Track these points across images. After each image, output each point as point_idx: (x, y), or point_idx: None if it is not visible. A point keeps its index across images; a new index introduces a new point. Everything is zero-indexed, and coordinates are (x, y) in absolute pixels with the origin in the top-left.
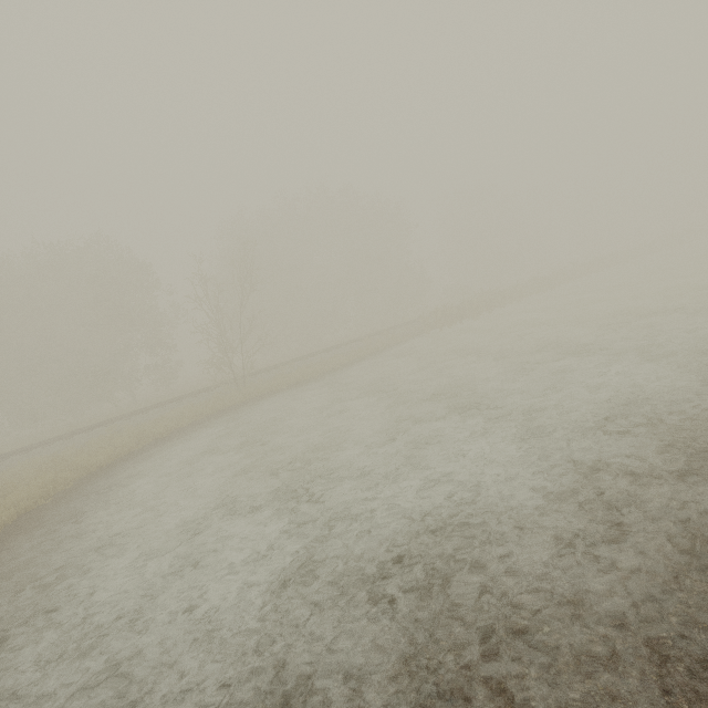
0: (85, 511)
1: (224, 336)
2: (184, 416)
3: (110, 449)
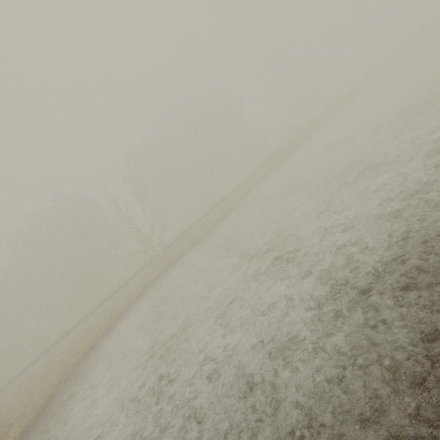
0: (70, 398)
1: (139, 233)
2: (134, 291)
3: (93, 334)
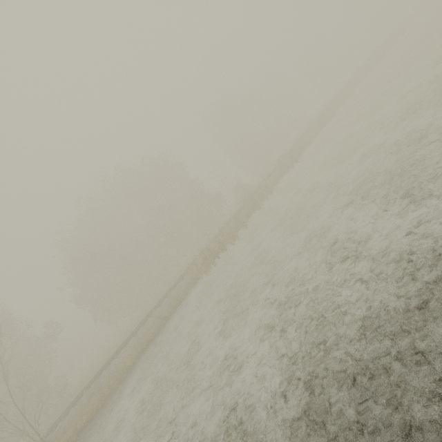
0: None
1: None
2: None
3: None
